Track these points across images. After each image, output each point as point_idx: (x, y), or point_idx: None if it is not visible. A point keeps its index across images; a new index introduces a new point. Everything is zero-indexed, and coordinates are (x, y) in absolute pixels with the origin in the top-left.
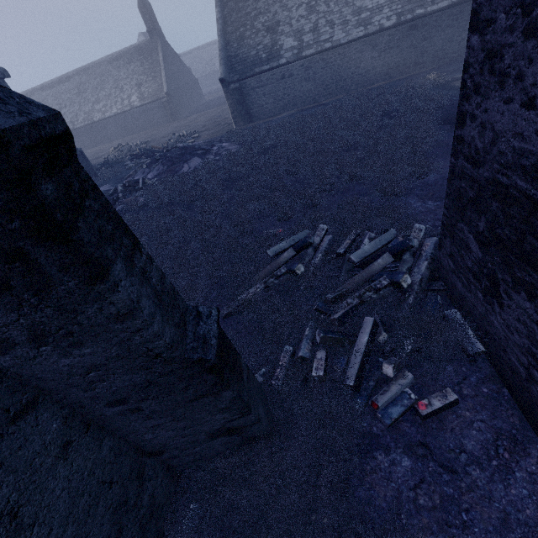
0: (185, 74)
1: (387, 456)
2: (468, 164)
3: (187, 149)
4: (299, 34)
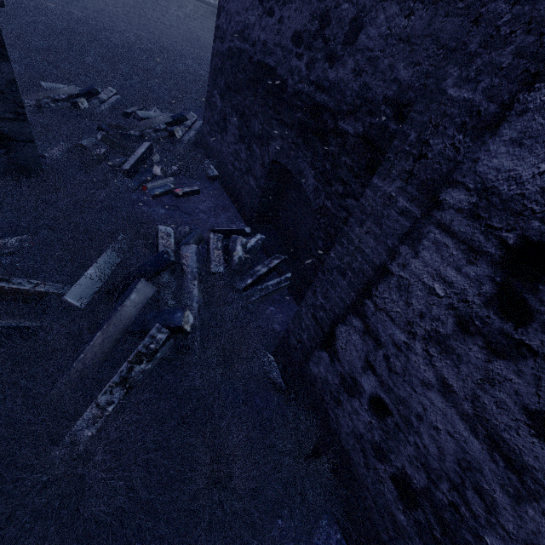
0: None
1: (150, 208)
2: (220, 43)
3: None
4: None
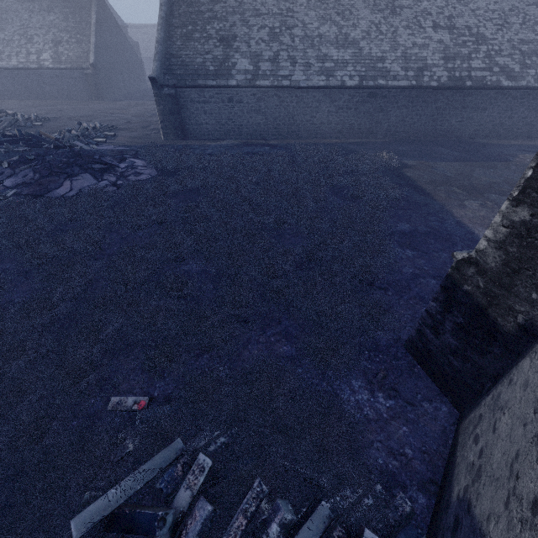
0: (125, 50)
1: None
2: None
3: (82, 156)
4: (257, 59)
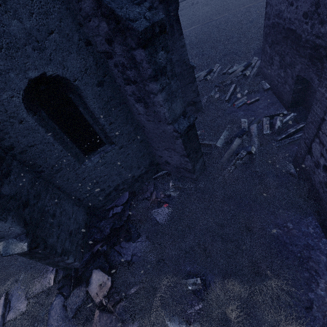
0: None
1: (237, 113)
2: (267, 21)
3: None
4: None
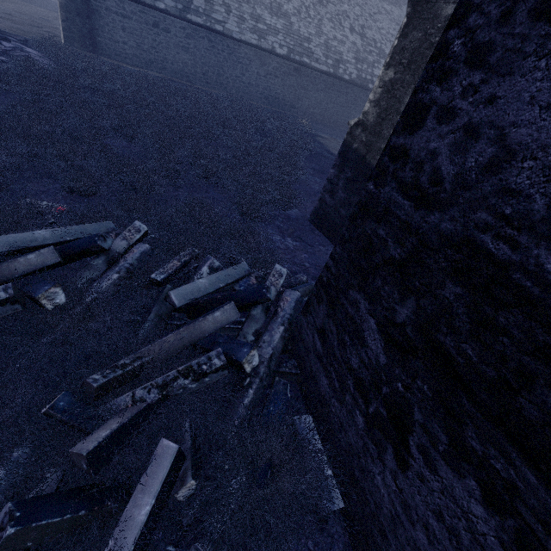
0: None
1: None
2: (406, 199)
3: None
4: None
